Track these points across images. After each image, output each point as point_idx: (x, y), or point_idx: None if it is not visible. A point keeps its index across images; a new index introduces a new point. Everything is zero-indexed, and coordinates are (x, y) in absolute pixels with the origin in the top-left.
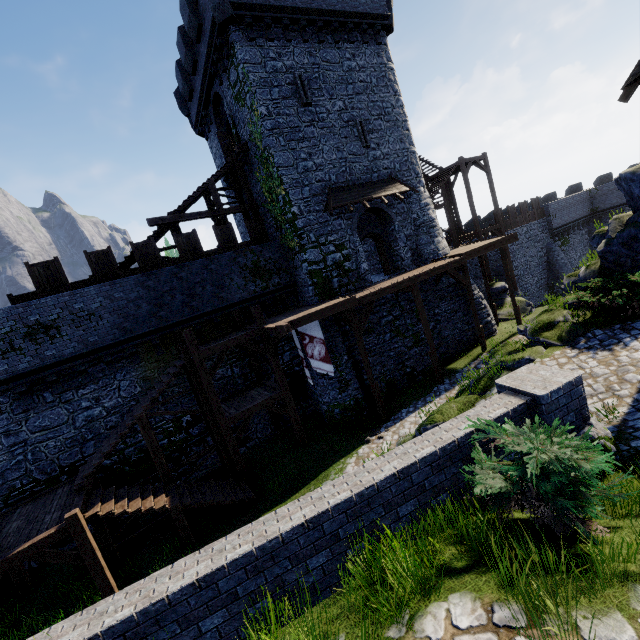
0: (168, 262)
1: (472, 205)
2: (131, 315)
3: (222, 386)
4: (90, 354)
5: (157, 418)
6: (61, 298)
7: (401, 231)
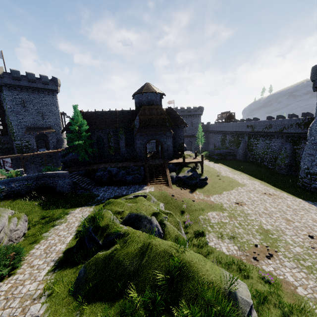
0: None
1: None
2: None
3: None
4: None
5: None
6: None
7: (50, 140)
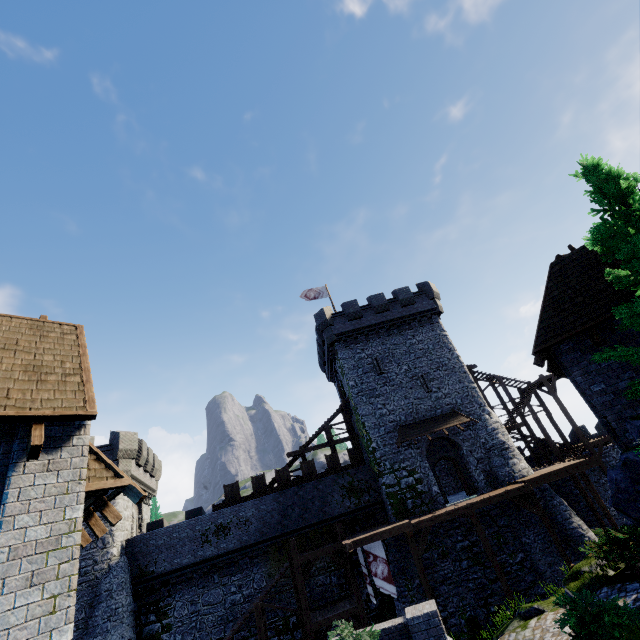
0: (295, 482)
1: (568, 417)
2: (267, 522)
3: (322, 593)
4: (242, 549)
5: (273, 613)
6: (234, 508)
7: (469, 455)
